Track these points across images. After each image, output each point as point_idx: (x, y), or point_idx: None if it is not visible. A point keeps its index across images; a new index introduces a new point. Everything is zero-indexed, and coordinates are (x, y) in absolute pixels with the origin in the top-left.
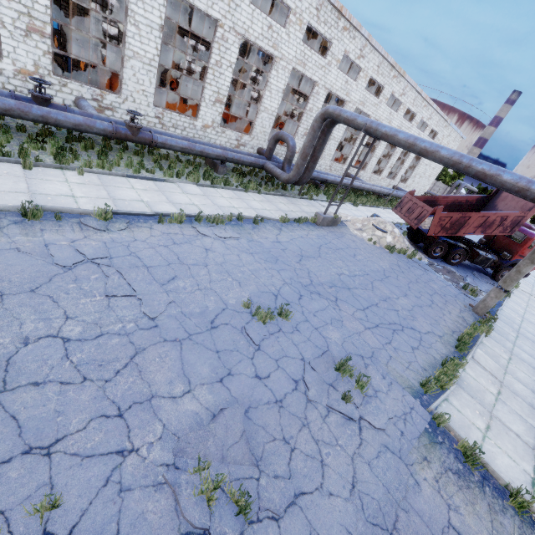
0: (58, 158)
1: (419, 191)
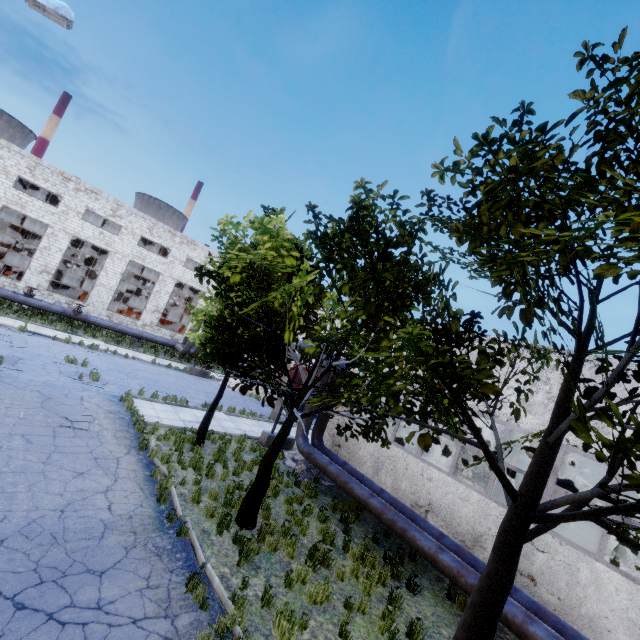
0: (18, 315)
1: None
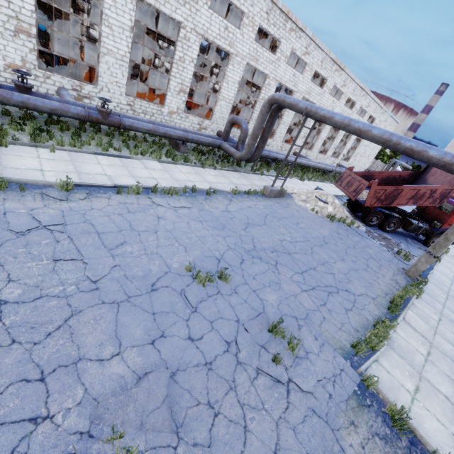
0: (32, 137)
1: (360, 168)
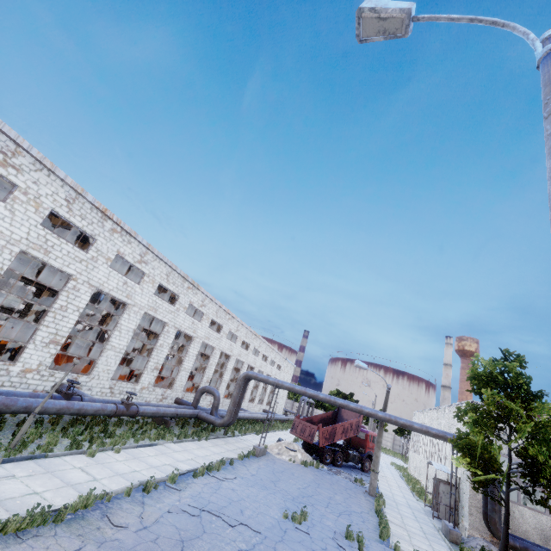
0: (103, 442)
1: (279, 409)
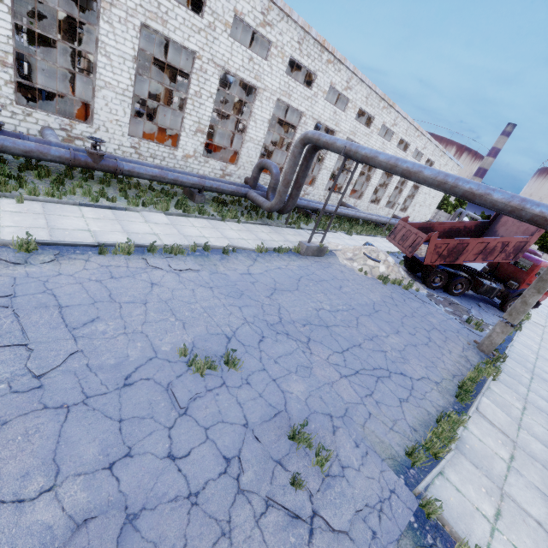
0: None
1: (420, 219)
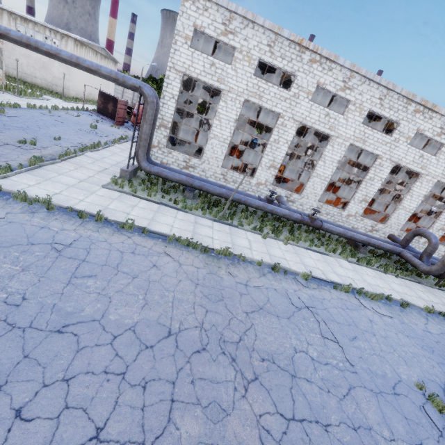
0: (276, 234)
1: None
